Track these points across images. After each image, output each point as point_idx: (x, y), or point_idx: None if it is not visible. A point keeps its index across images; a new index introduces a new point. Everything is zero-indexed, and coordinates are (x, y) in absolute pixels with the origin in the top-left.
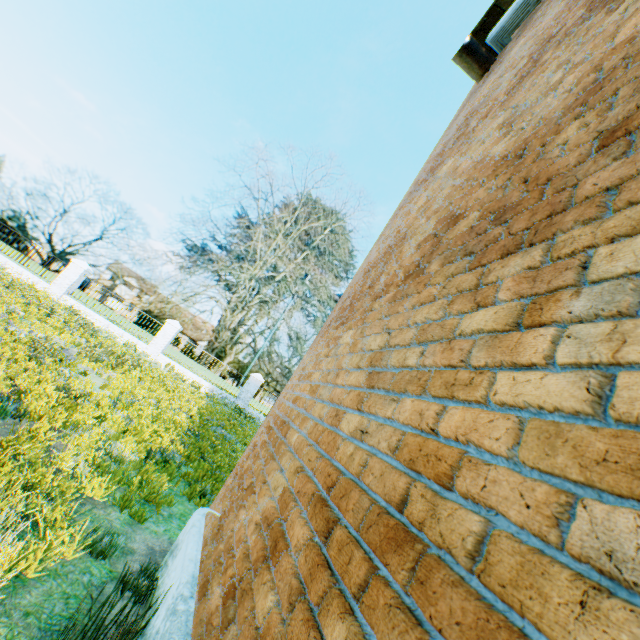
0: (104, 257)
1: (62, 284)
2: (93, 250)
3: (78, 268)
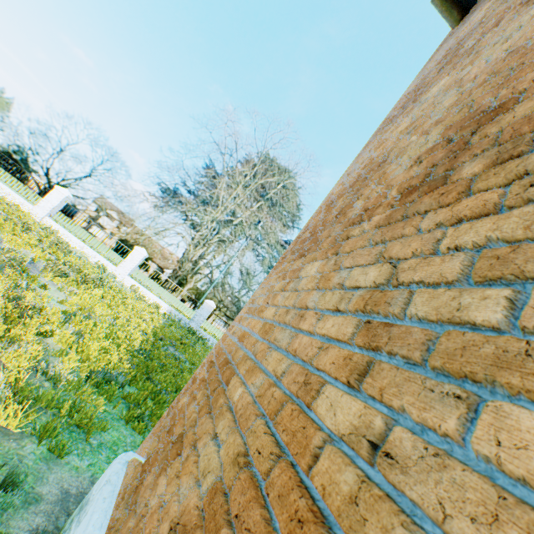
0: (89, 190)
1: (45, 207)
2: (80, 183)
3: (60, 194)
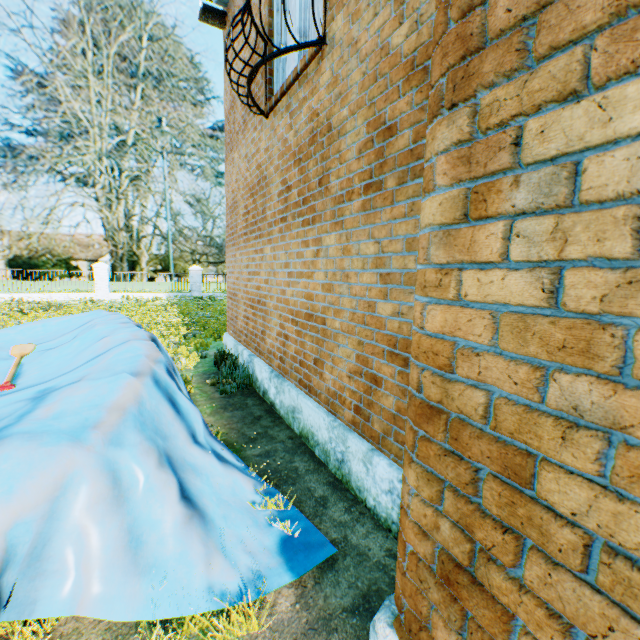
0: None
1: None
2: None
3: None
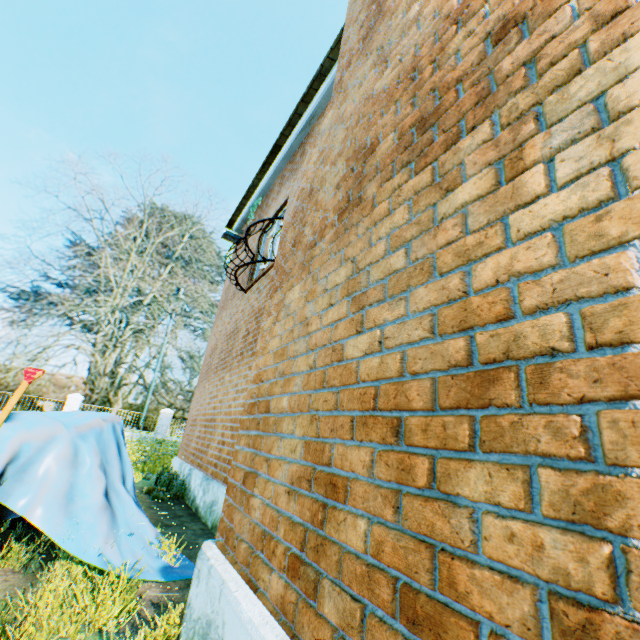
0: None
1: None
2: None
3: None
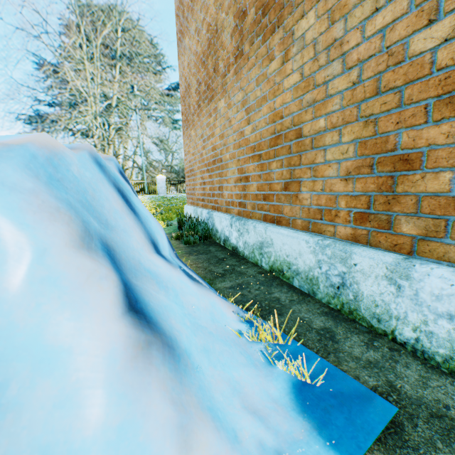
0: None
1: None
2: None
3: None
